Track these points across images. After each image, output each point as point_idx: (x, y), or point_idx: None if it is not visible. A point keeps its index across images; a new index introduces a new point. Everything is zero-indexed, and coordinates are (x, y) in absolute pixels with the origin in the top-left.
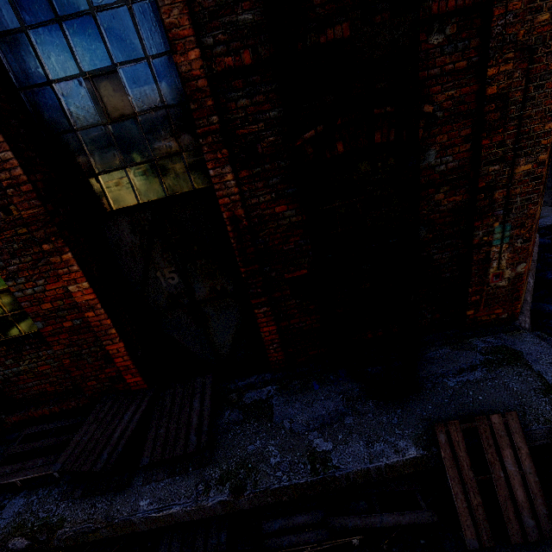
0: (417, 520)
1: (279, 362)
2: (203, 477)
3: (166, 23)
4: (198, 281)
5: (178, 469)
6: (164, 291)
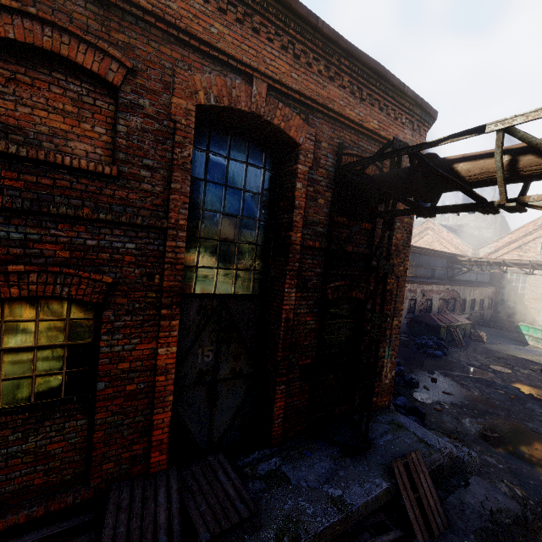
0: (396, 535)
1: (277, 437)
2: (262, 539)
3: (294, 219)
4: (226, 361)
5: (233, 540)
6: (196, 366)
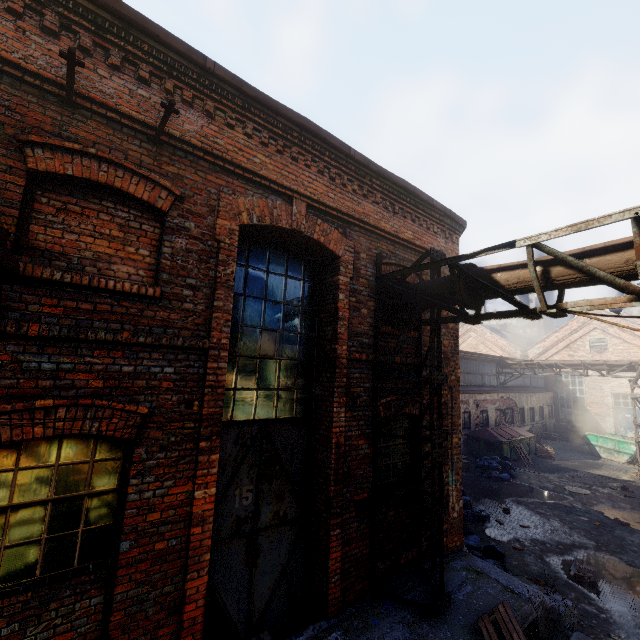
0: None
1: (335, 601)
2: None
3: (338, 331)
4: (267, 503)
5: None
6: (233, 513)
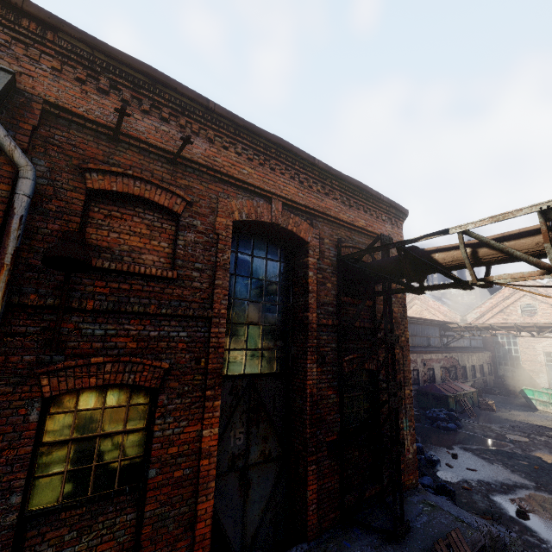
0: None
1: (313, 527)
2: None
3: (309, 302)
4: (256, 443)
5: None
6: (229, 451)
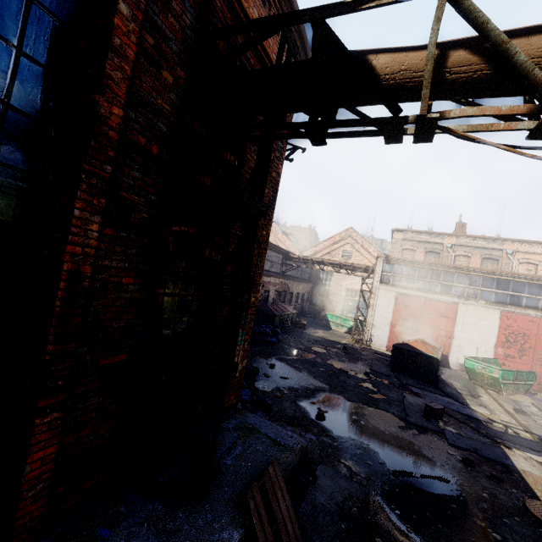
0: None
1: (31, 524)
2: None
3: (107, 71)
4: None
5: None
6: None
